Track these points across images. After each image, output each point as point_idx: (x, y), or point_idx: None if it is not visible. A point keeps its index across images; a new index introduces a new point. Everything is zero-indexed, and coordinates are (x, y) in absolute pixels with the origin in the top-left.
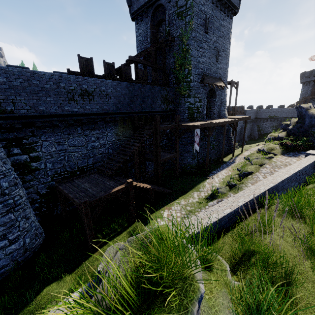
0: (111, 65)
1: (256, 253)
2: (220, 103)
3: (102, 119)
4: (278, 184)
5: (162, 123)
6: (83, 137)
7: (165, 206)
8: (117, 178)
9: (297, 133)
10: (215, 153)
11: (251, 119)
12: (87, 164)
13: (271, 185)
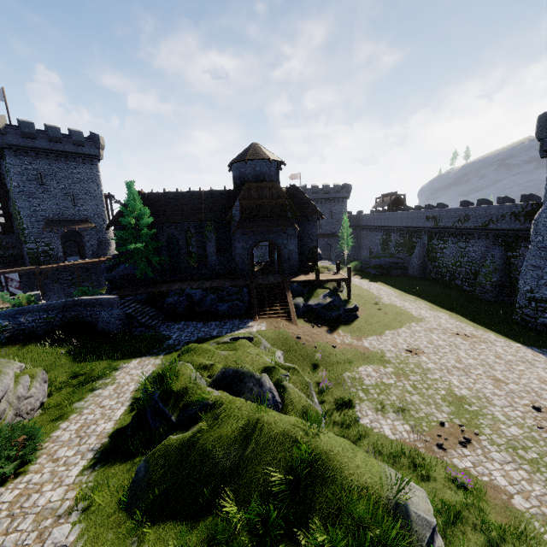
0: None
1: None
2: (97, 242)
3: None
4: None
5: None
6: None
7: None
8: None
9: None
10: None
11: None
12: None
13: None
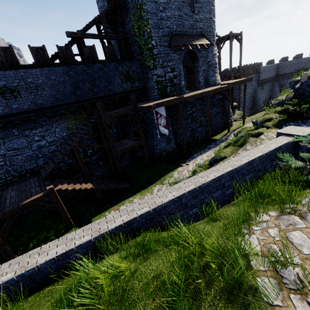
0: (41, 49)
1: None
2: (207, 67)
3: (43, 115)
4: (164, 206)
5: (123, 107)
6: (23, 138)
7: (114, 206)
8: (47, 183)
9: (308, 92)
10: (205, 130)
11: (270, 78)
12: (37, 165)
13: (142, 211)
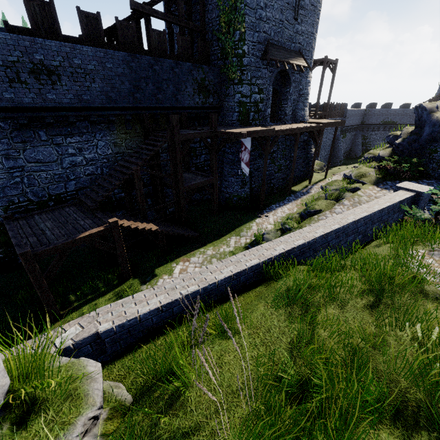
0: (94, 17)
1: (174, 379)
2: (298, 96)
3: (85, 118)
4: (315, 241)
5: (193, 128)
6: (53, 147)
7: (182, 257)
8: (100, 215)
9: (407, 150)
10: (283, 178)
11: (354, 125)
12: (66, 191)
13: (299, 242)
